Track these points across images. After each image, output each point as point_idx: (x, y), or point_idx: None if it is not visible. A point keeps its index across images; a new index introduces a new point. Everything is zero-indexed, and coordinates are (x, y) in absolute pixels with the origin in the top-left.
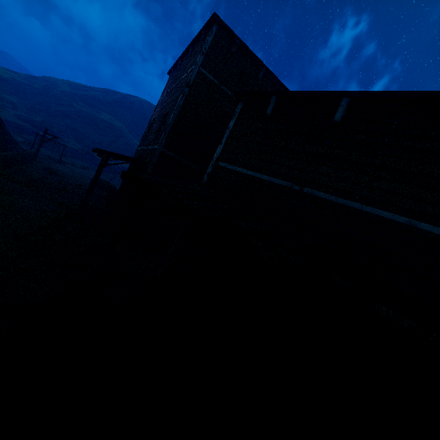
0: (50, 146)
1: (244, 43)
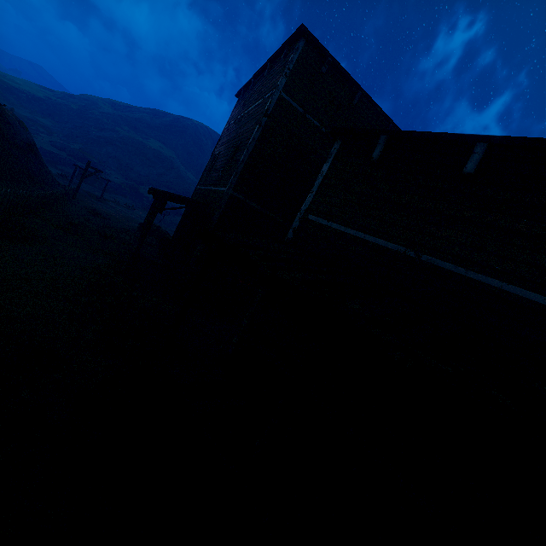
0: (91, 181)
1: (337, 61)
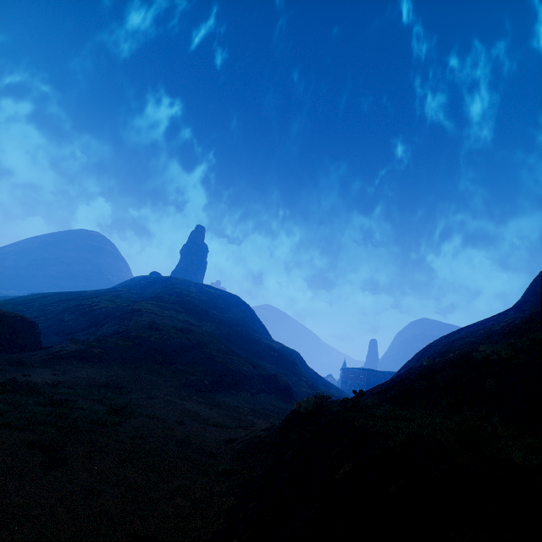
0: None
1: None
